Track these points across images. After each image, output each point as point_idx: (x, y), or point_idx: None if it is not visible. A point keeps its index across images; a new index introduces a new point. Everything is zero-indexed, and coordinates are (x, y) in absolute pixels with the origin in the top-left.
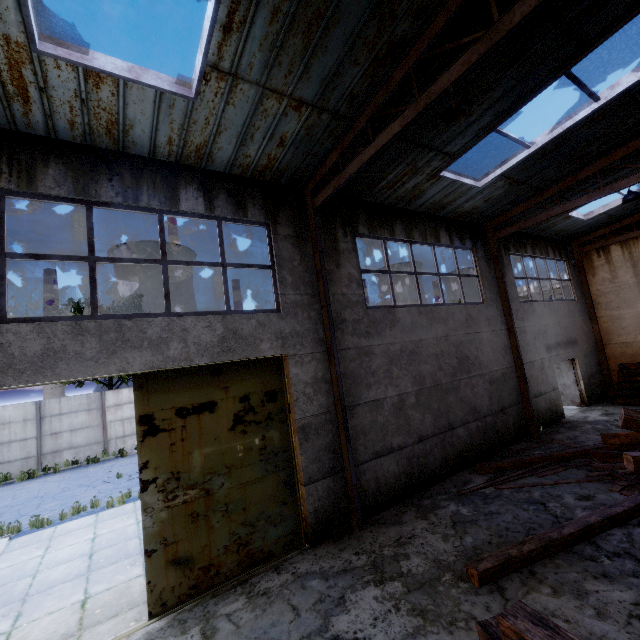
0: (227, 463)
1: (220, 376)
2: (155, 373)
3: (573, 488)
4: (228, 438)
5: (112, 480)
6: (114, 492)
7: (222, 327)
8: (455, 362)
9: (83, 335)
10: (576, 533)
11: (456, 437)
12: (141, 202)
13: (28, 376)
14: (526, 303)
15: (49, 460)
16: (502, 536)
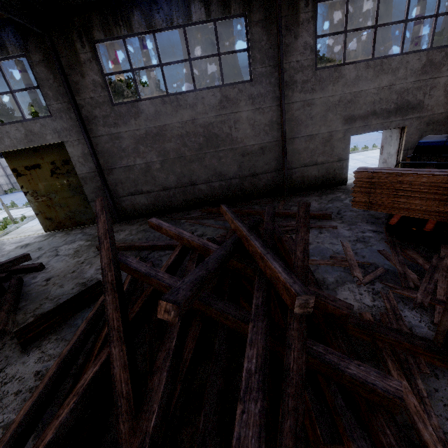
0: (54, 189)
1: (37, 153)
2: (9, 152)
3: (210, 230)
4: (51, 180)
5: None
6: None
7: (24, 129)
8: (202, 140)
9: None
10: (146, 246)
11: (198, 190)
12: None
13: None
14: (327, 69)
15: None
16: (140, 240)
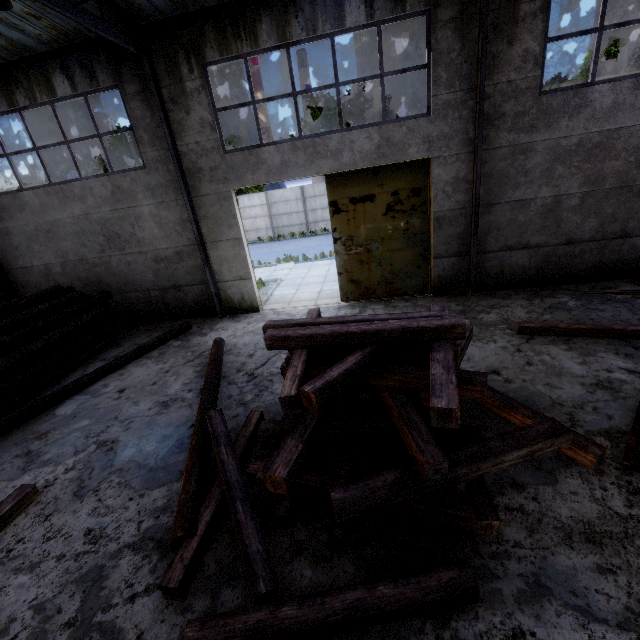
0: (381, 236)
1: (378, 176)
2: (337, 174)
3: None
4: (382, 220)
5: None
6: None
7: (378, 137)
8: None
9: (296, 151)
10: None
11: (628, 246)
12: (318, 31)
13: (277, 177)
14: None
15: (312, 227)
16: (578, 321)
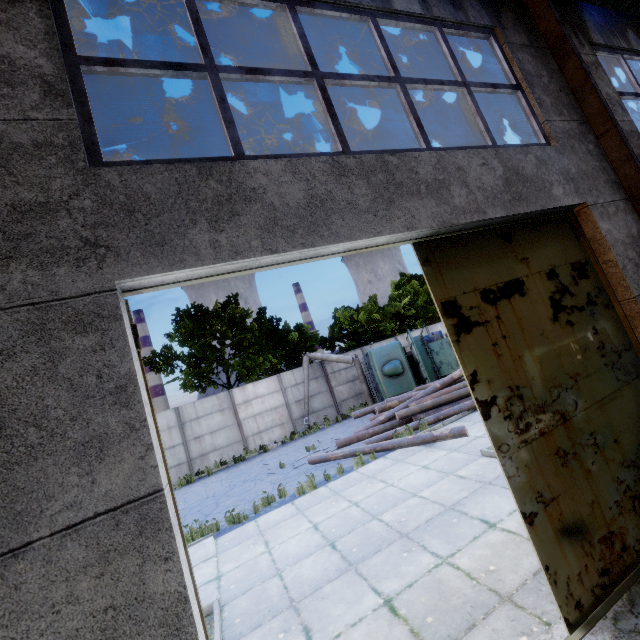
0: (568, 371)
1: (511, 243)
2: (436, 240)
3: None
4: (555, 333)
5: (276, 471)
6: (289, 481)
7: (499, 165)
8: None
9: (346, 177)
10: None
11: None
12: None
13: (301, 237)
14: None
15: (198, 464)
16: None
